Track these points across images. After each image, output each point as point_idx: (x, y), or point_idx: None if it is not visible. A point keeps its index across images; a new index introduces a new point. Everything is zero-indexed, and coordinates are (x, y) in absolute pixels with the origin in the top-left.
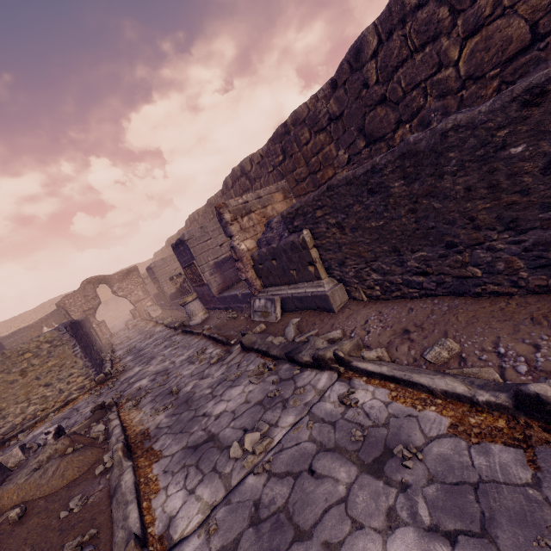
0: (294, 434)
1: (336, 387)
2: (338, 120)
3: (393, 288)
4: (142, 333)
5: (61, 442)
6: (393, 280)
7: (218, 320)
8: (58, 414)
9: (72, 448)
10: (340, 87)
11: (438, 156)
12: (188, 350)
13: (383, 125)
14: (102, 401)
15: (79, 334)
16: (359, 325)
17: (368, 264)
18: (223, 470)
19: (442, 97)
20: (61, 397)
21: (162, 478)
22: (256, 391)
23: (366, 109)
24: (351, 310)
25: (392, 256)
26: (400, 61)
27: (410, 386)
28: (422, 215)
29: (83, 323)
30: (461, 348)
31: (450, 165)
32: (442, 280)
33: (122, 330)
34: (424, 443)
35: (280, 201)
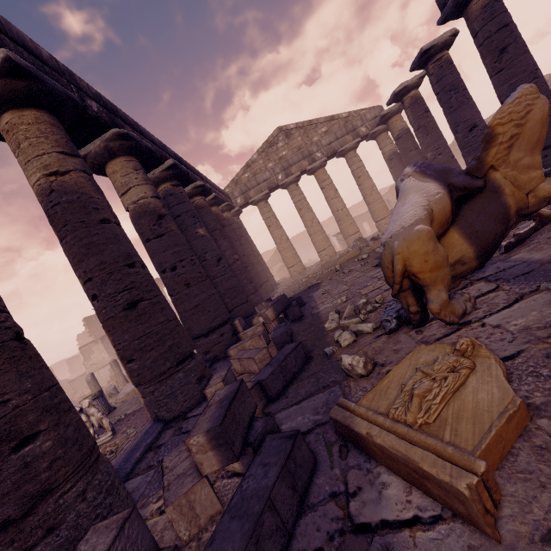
0: None
1: None
2: None
3: None
4: None
5: None
6: None
7: None
8: None
9: None
10: None
11: None
12: None
13: None
14: None
15: None
16: None
17: None
18: None
19: None
20: None
21: None
22: None
23: None
24: None
25: None
26: None
27: None
28: None
29: None
30: None
31: None
32: None
33: None
34: None
35: None
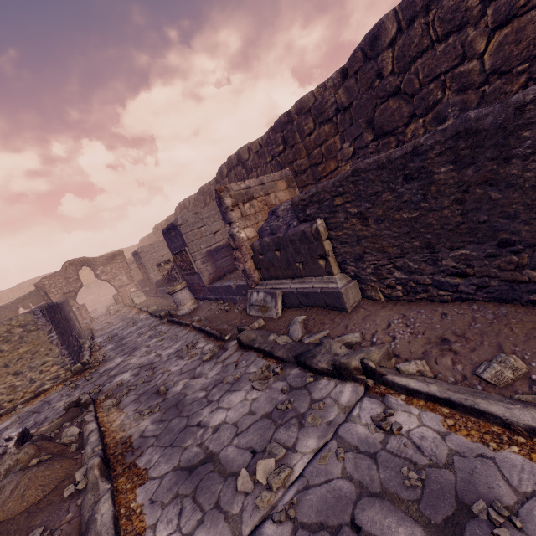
0: (321, 465)
1: (366, 405)
2: (346, 111)
3: (419, 289)
4: (124, 320)
5: (24, 451)
6: (420, 280)
7: (208, 312)
8: (26, 406)
9: (38, 459)
10: (351, 76)
11: (507, 135)
12: (176, 343)
13: (394, 118)
14: (78, 398)
15: (57, 318)
16: (380, 328)
17: (392, 261)
18: (229, 509)
19: (462, 92)
20: (32, 387)
21: (148, 510)
22: (262, 400)
23: (377, 101)
24: (367, 310)
25: (423, 252)
26: (420, 51)
27: (473, 413)
28: (471, 207)
29: (62, 306)
30: (528, 367)
31: (522, 147)
32: (485, 283)
33: (103, 315)
34: (516, 502)
35: (283, 190)
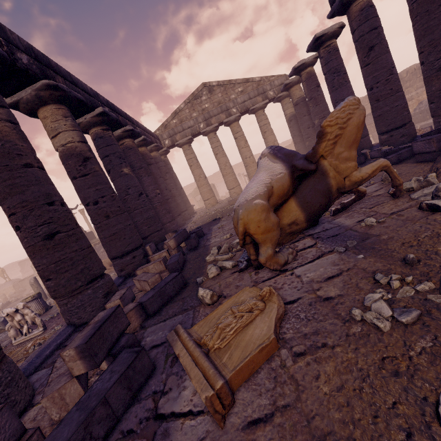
0: None
1: None
2: None
3: None
4: None
5: None
6: None
7: None
8: None
9: None
10: None
11: None
12: None
13: None
14: None
15: None
16: None
17: None
18: None
19: None
20: None
21: None
22: None
23: None
24: None
25: None
26: None
27: None
28: None
29: None
30: None
31: None
32: None
33: None
34: None
35: (425, 94)
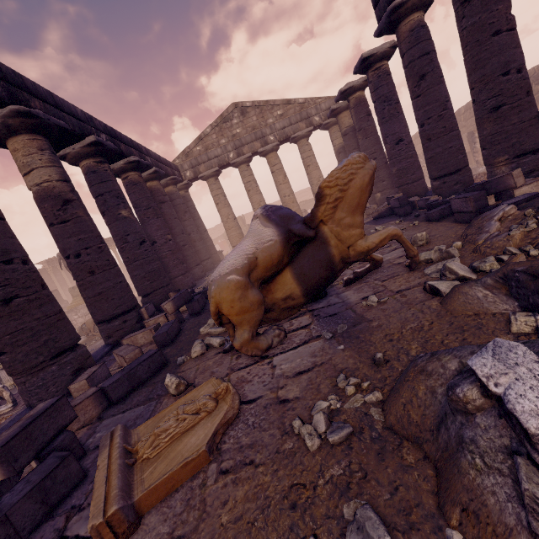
0: None
1: None
2: None
3: None
4: None
5: None
6: None
7: None
8: None
9: None
10: None
11: None
12: None
13: None
14: None
15: None
16: None
17: None
18: None
19: None
20: None
21: None
22: None
23: None
24: None
25: None
26: None
27: None
28: None
29: None
30: None
31: None
32: None
33: None
34: None
35: None
